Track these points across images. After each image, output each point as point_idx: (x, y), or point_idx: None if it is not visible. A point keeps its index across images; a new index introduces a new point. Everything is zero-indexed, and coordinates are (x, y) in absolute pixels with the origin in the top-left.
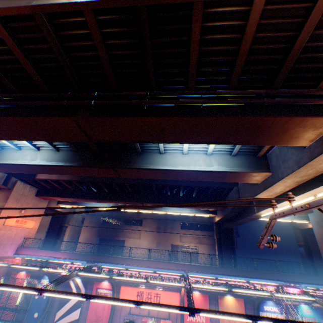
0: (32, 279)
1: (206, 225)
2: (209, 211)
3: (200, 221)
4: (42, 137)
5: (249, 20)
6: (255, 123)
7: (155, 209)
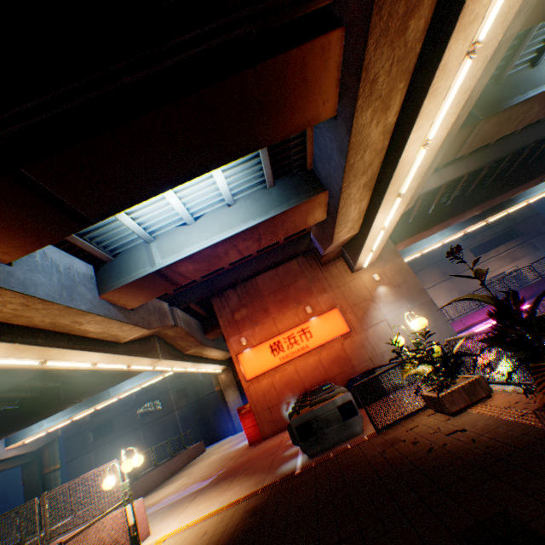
0: None
1: (502, 236)
2: None
3: (493, 234)
4: None
5: None
6: None
7: (516, 203)
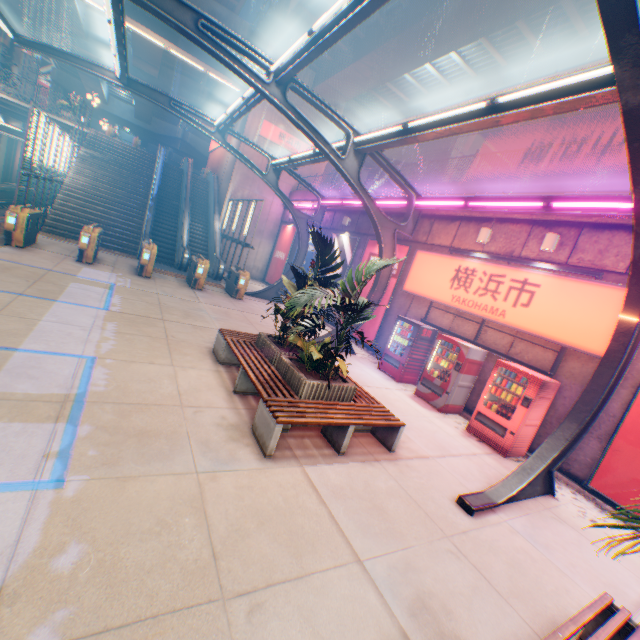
0: (297, 238)
1: None
2: None
3: None
4: None
5: None
6: None
7: None
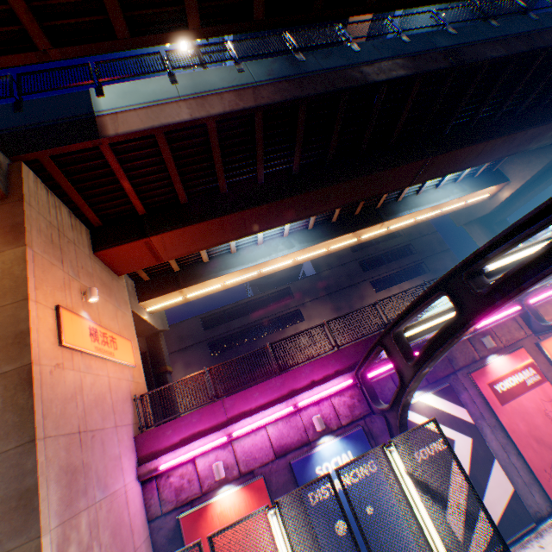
0: (277, 495)
1: (409, 271)
2: (493, 181)
3: (399, 267)
4: None
5: None
6: None
7: (398, 215)
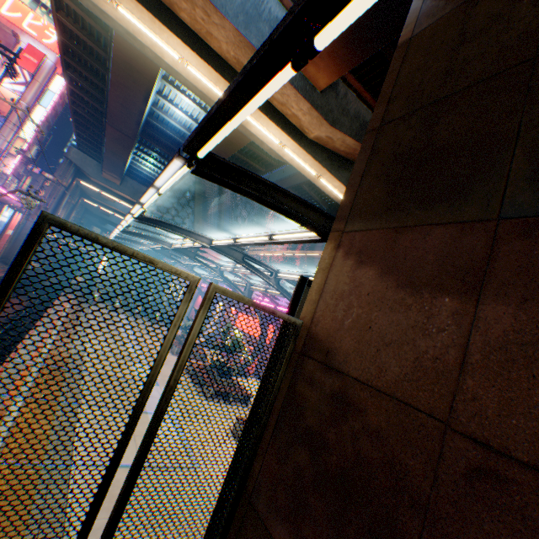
0: None
1: None
2: None
3: None
4: (127, 150)
5: (66, 3)
6: (121, 62)
7: (317, 249)
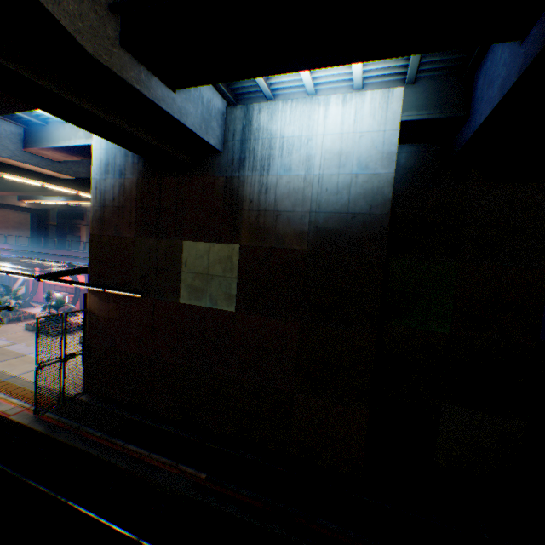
0: None
1: None
2: None
3: None
4: None
5: None
6: None
7: None
